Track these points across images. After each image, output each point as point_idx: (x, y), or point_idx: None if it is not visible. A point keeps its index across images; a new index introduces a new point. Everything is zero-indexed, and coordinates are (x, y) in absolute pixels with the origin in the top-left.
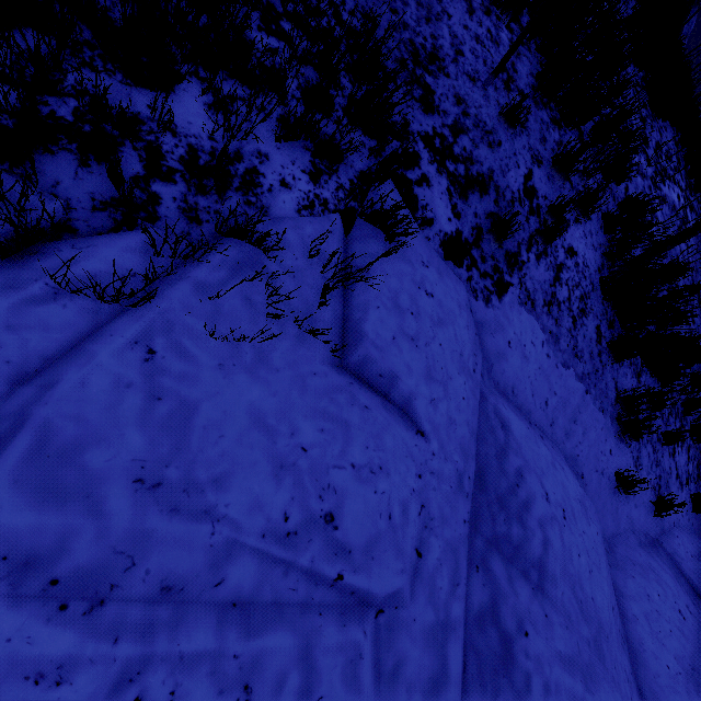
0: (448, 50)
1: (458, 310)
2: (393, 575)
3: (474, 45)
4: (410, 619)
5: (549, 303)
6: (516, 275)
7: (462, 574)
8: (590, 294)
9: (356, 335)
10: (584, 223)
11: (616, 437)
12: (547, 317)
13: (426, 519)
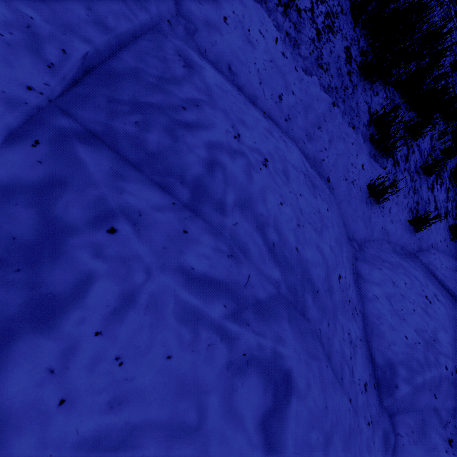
0: None
1: None
2: None
3: None
4: None
5: (285, 5)
6: None
7: None
8: (339, 15)
9: None
10: None
11: (369, 156)
12: (282, 17)
13: None
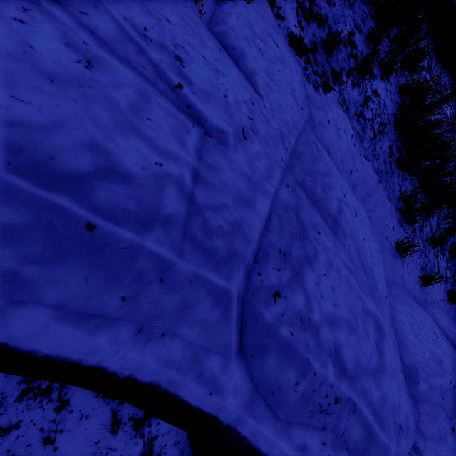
0: None
1: (295, 70)
2: (222, 120)
3: None
4: (231, 157)
5: (358, 115)
6: (337, 86)
7: (276, 177)
8: (387, 124)
9: (220, 21)
10: (386, 83)
11: (397, 221)
12: (356, 122)
13: (253, 128)
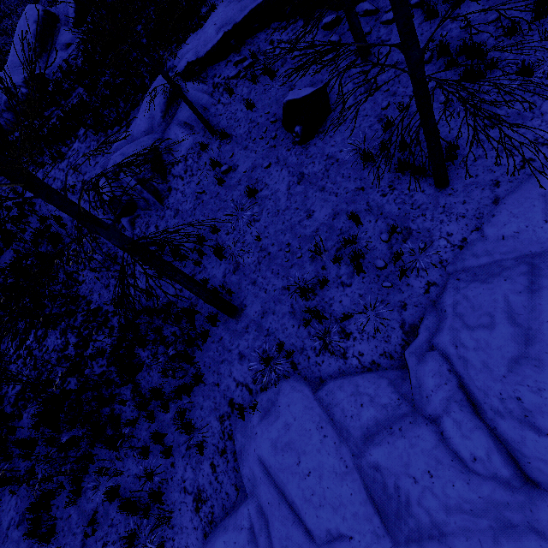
0: None
1: None
2: None
3: None
4: None
5: None
6: None
7: None
8: None
9: None
10: None
11: None
12: None
13: None
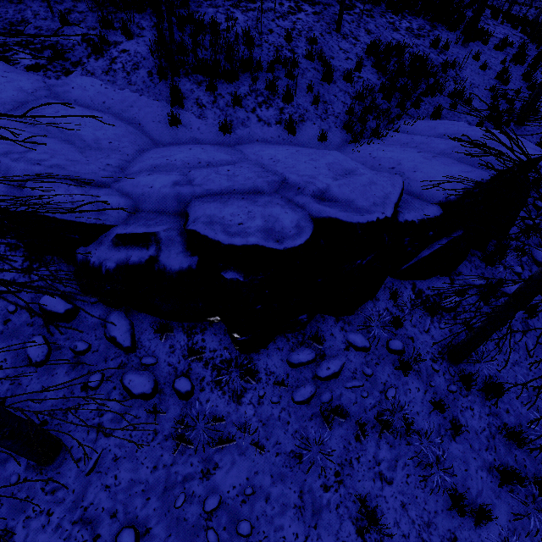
0: (31, 17)
1: (26, 80)
2: None
3: (46, 9)
4: None
5: (107, 72)
6: (80, 68)
7: None
8: (142, 61)
9: None
10: (137, 39)
11: (173, 109)
12: (105, 76)
13: None
